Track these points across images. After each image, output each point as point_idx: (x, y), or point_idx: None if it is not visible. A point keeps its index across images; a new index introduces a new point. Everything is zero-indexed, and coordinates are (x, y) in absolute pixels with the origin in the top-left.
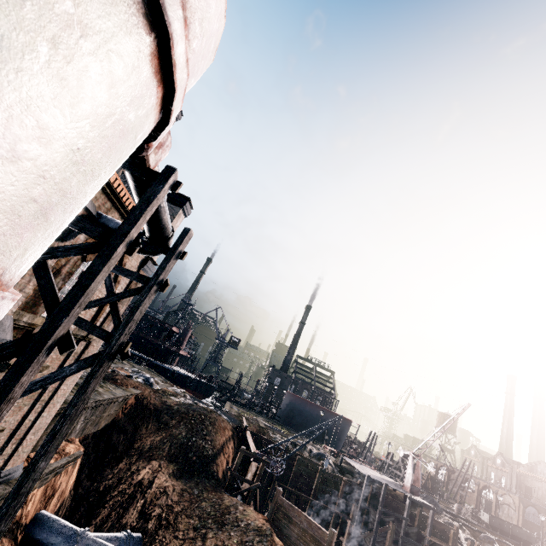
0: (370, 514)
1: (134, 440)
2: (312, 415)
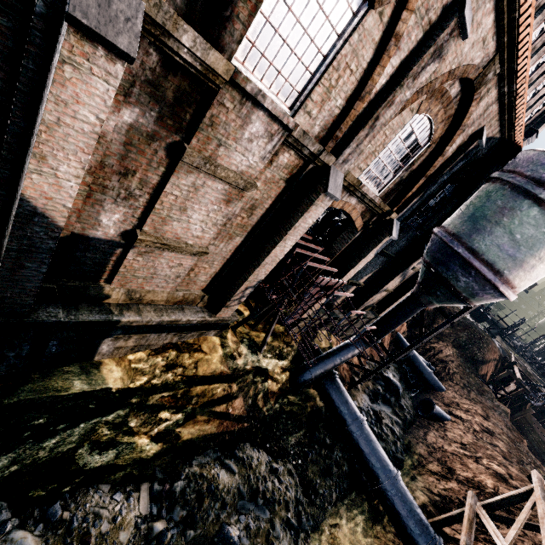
0: None
1: (431, 323)
2: None
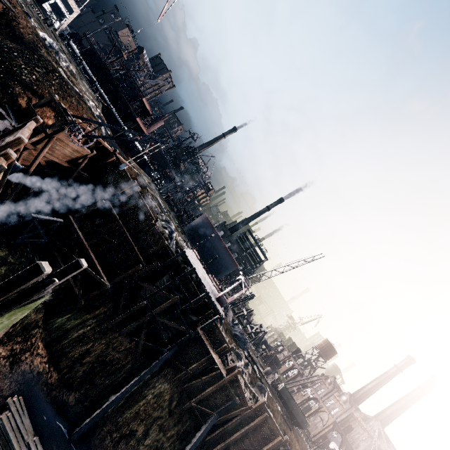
0: (164, 278)
1: None
2: (212, 243)
